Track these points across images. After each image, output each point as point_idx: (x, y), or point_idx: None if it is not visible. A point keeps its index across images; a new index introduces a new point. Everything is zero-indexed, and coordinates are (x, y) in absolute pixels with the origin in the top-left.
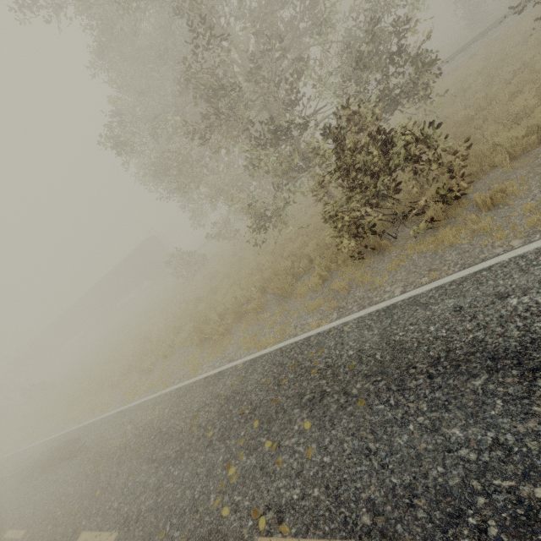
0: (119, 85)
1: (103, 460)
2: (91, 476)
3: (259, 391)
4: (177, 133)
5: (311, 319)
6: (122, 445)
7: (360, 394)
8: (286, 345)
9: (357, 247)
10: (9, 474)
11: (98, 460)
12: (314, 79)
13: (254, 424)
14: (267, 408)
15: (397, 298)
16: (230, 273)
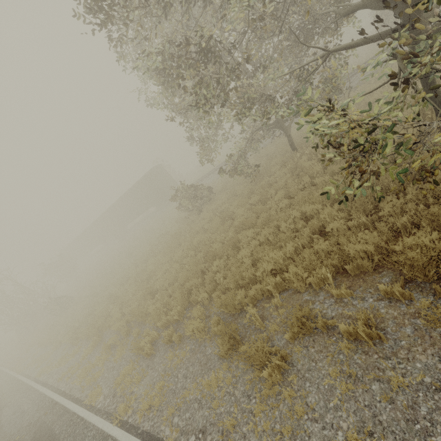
0: None
1: None
2: None
3: None
4: None
5: None
6: None
7: None
8: None
9: None
10: (4, 427)
11: None
12: None
13: None
14: None
15: None
16: (254, 221)
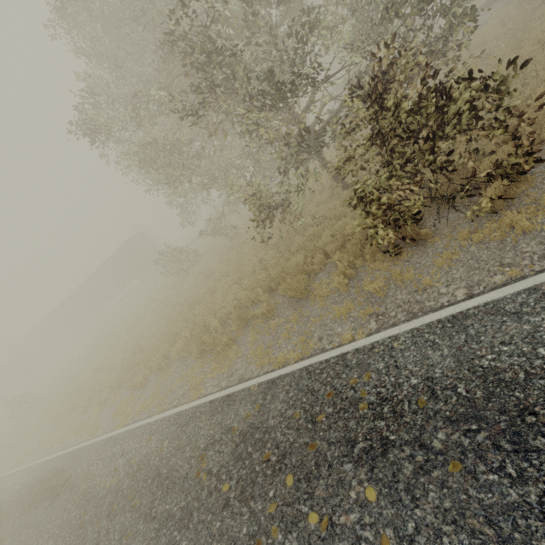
0: (88, 51)
1: (90, 506)
2: (76, 528)
3: (287, 429)
4: (160, 109)
5: (340, 328)
6: (113, 487)
7: (448, 450)
8: (314, 363)
9: (396, 238)
10: None
11: (84, 505)
12: (325, 35)
13: (286, 481)
14: (302, 457)
15: (466, 304)
16: (228, 271)
